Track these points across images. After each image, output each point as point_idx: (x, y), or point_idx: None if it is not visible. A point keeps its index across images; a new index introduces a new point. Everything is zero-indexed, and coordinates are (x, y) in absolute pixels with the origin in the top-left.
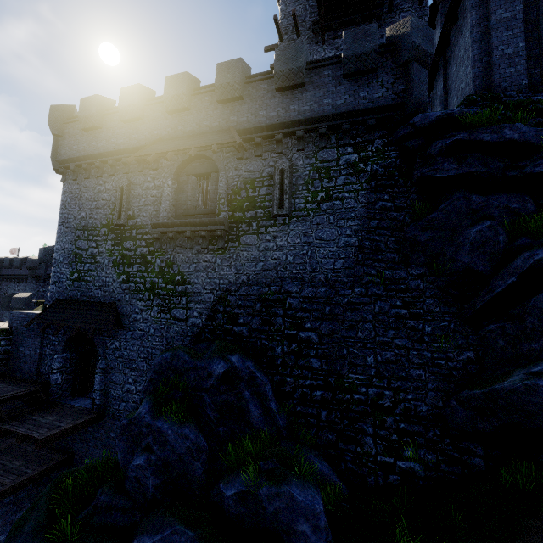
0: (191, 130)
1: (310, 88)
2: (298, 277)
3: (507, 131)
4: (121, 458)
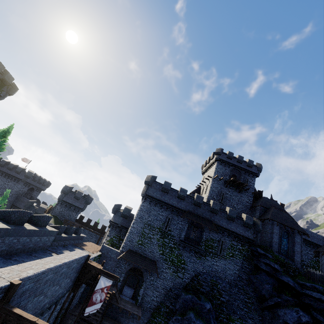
0: (199, 214)
1: (234, 223)
2: (221, 277)
3: (275, 266)
4: None
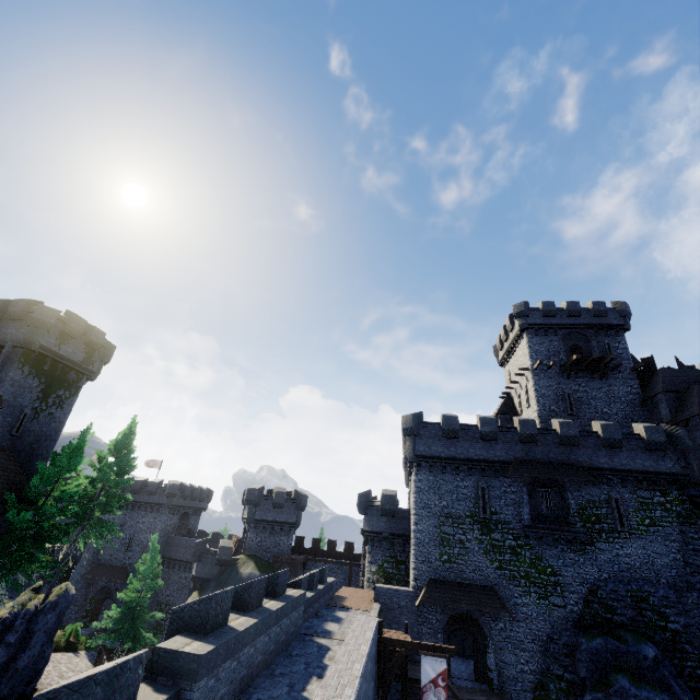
0: (541, 458)
1: (625, 450)
2: (647, 579)
3: None
4: None
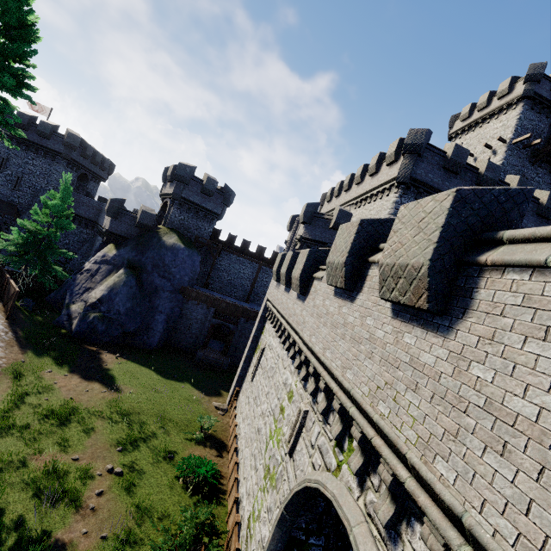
0: None
1: None
2: None
3: None
4: None
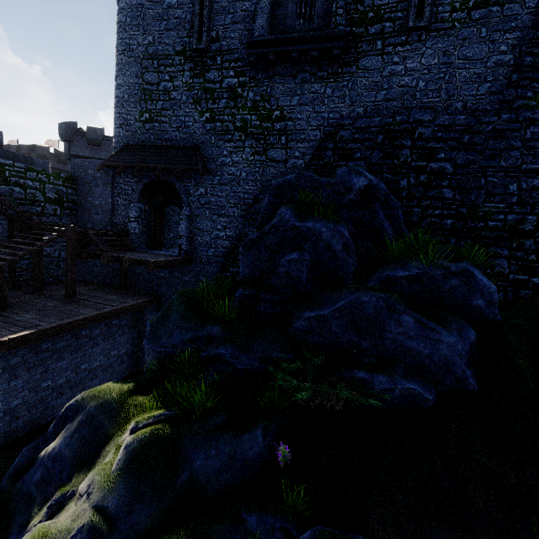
0: None
1: None
2: (428, 106)
3: None
4: (249, 271)
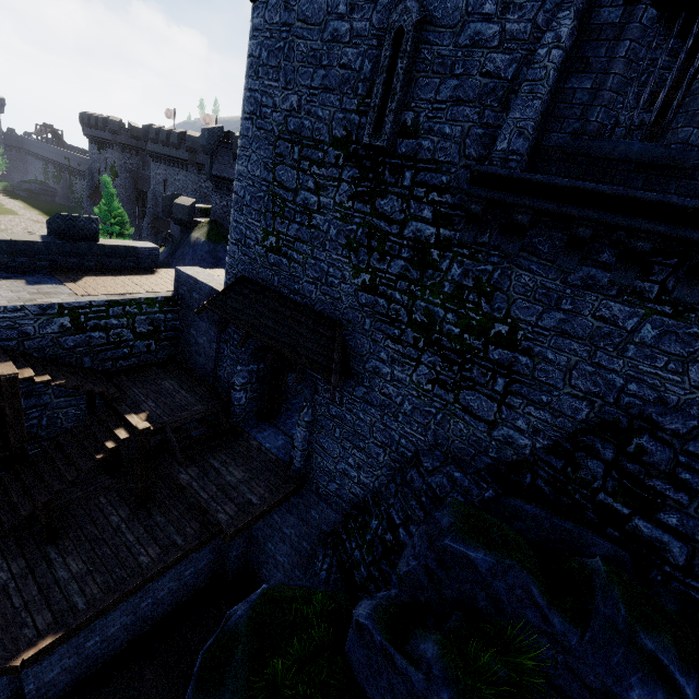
0: None
1: None
2: None
3: None
4: (358, 670)
